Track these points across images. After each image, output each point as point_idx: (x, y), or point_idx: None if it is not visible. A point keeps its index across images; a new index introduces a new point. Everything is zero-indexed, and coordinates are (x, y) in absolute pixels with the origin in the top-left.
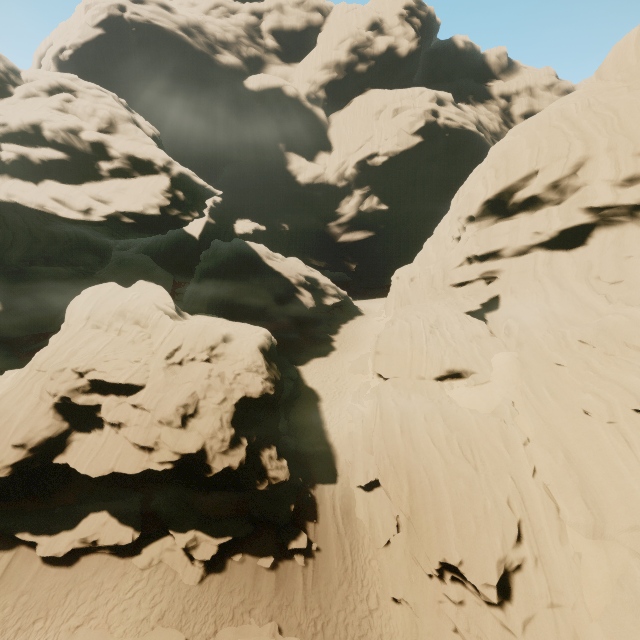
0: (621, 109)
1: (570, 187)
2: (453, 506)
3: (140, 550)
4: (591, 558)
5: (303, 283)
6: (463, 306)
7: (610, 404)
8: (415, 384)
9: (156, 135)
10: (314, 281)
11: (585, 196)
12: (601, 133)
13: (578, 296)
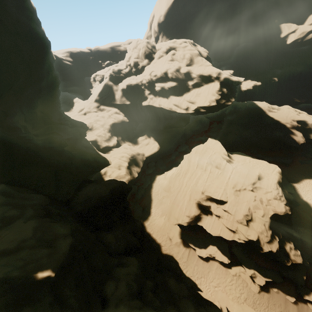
0: None
1: None
2: None
3: (230, 267)
4: None
5: (295, 126)
6: None
7: None
8: None
9: (207, 55)
10: (303, 123)
11: None
12: None
13: None
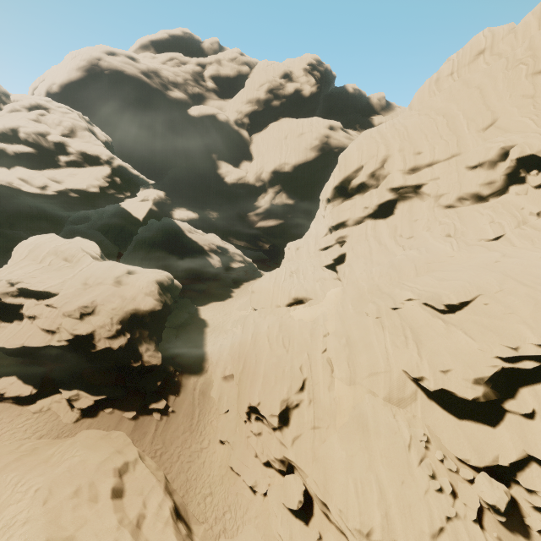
0: (409, 126)
1: (381, 176)
2: (264, 372)
3: (35, 401)
4: (345, 397)
5: (214, 250)
6: (322, 262)
7: (379, 306)
8: (273, 310)
9: (108, 141)
10: (225, 250)
11: (388, 181)
12: (396, 141)
13: (388, 248)
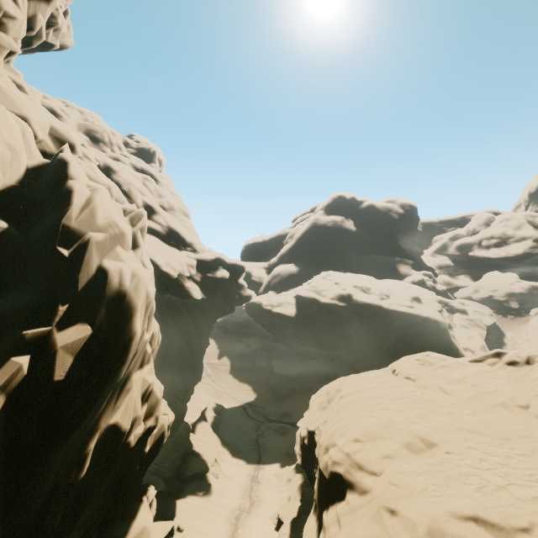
0: None
1: None
2: None
3: None
4: None
5: None
6: None
7: None
8: None
9: None
10: None
11: None
12: None
13: None
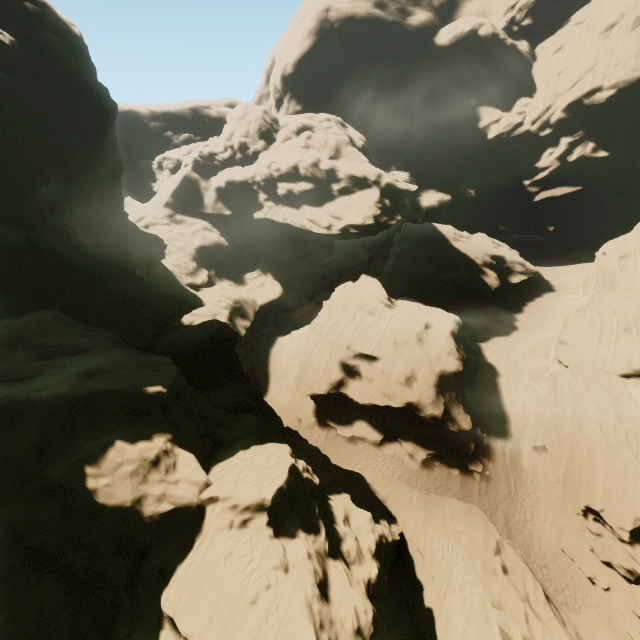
0: None
1: None
2: (605, 475)
3: (384, 445)
4: None
5: (488, 263)
6: None
7: None
8: (596, 376)
9: (364, 144)
10: (500, 259)
11: None
12: None
13: None
